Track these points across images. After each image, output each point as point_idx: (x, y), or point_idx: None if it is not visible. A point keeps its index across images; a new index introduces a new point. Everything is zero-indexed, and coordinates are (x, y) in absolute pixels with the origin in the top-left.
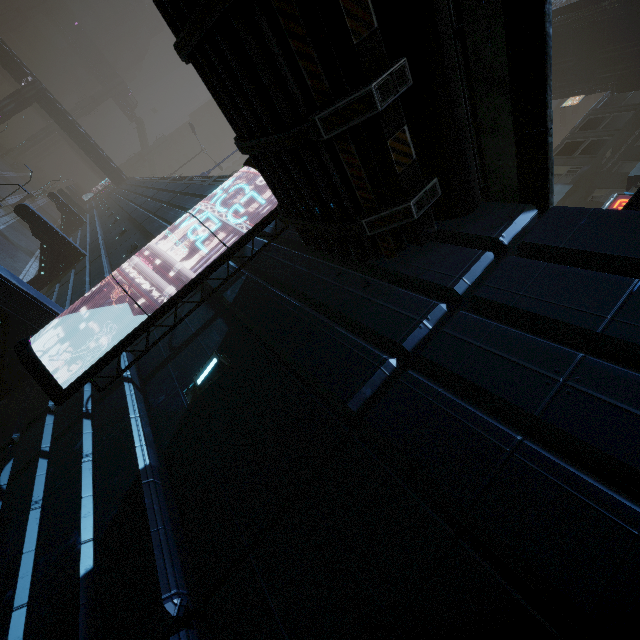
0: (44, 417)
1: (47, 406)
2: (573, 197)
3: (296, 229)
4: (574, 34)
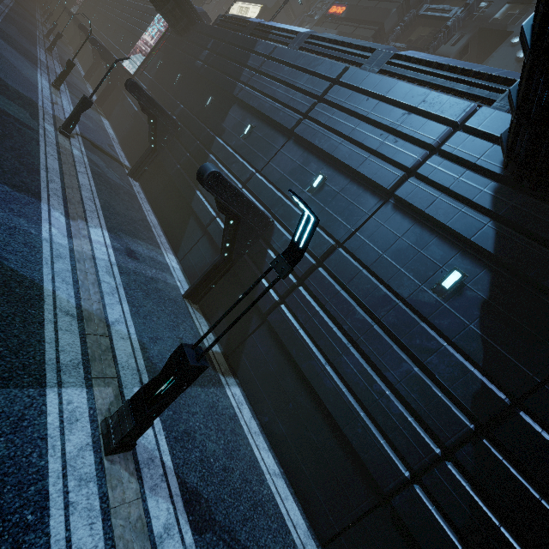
0: None
1: None
2: None
3: (172, 30)
4: None
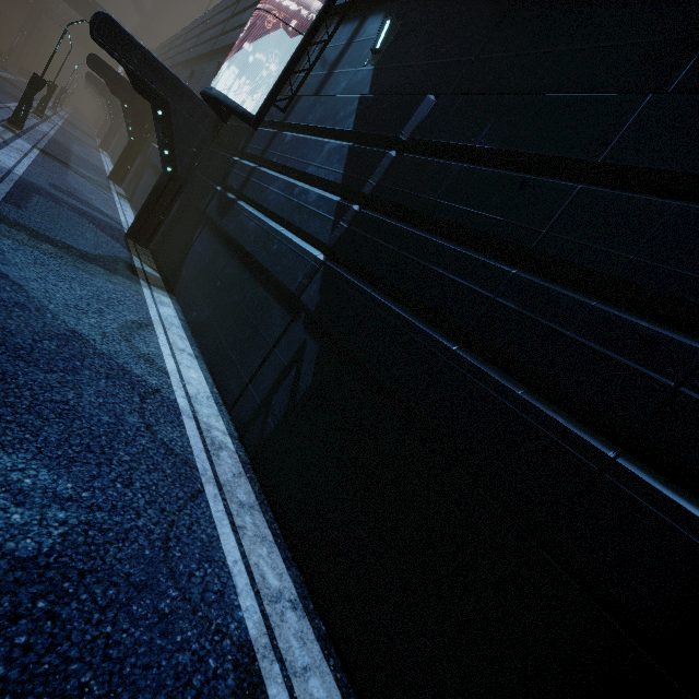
0: (237, 162)
1: (233, 159)
2: None
3: None
4: None
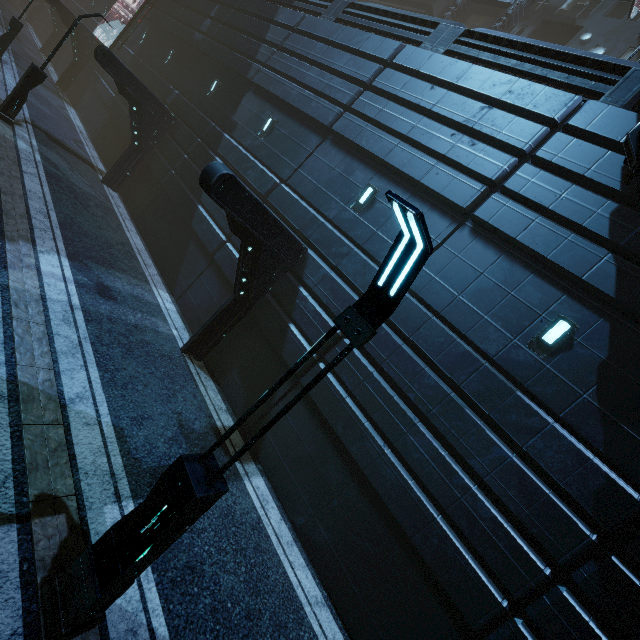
0: None
1: None
2: None
3: None
4: None
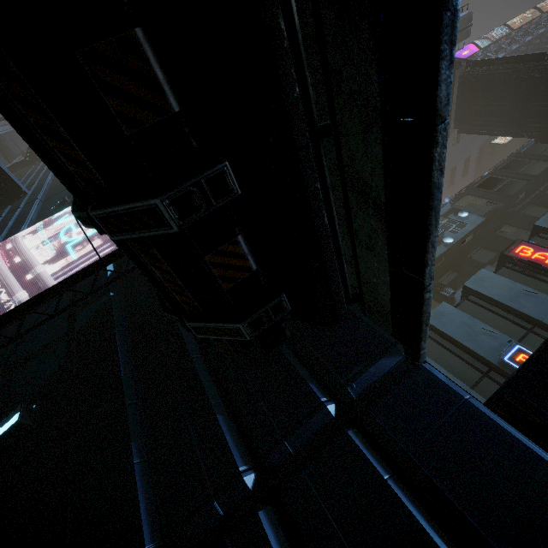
0: None
1: None
2: (484, 228)
3: None
4: (514, 83)
